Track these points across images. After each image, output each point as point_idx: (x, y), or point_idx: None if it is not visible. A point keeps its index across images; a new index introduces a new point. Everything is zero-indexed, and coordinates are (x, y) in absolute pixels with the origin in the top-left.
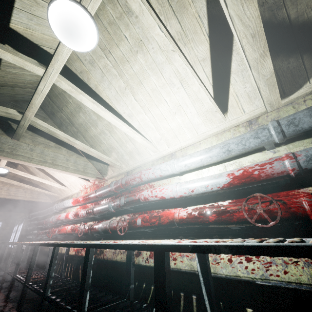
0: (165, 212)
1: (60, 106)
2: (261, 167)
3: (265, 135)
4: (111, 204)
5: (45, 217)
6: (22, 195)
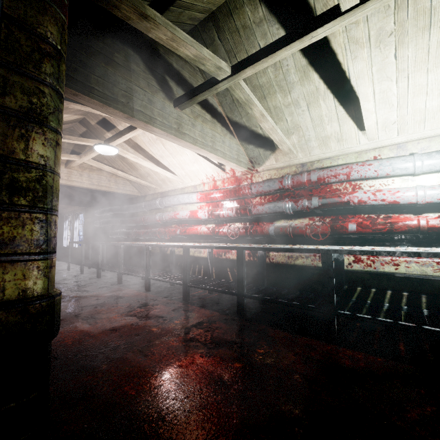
0: (398, 219)
1: (234, 51)
2: None
3: None
4: (291, 204)
5: (130, 213)
6: (106, 185)
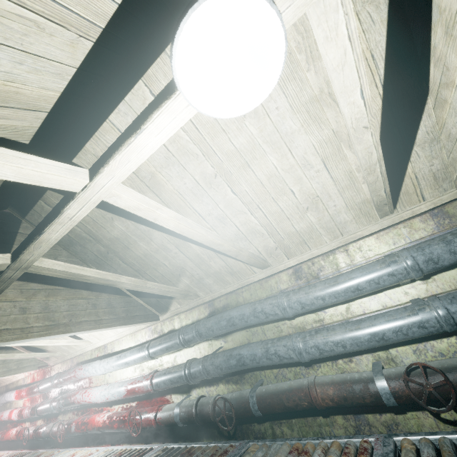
0: (92, 417)
1: None
2: (139, 385)
3: (143, 357)
4: (53, 405)
5: None
6: None
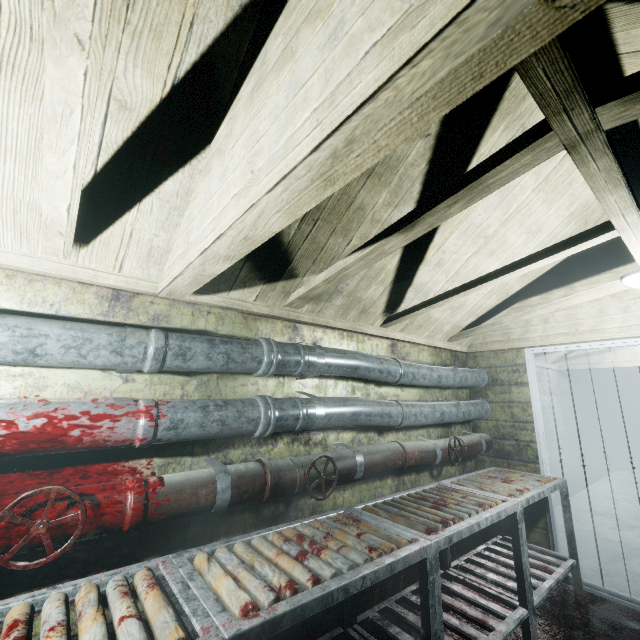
0: None
1: None
2: (93, 423)
3: (135, 356)
4: None
5: None
6: None
